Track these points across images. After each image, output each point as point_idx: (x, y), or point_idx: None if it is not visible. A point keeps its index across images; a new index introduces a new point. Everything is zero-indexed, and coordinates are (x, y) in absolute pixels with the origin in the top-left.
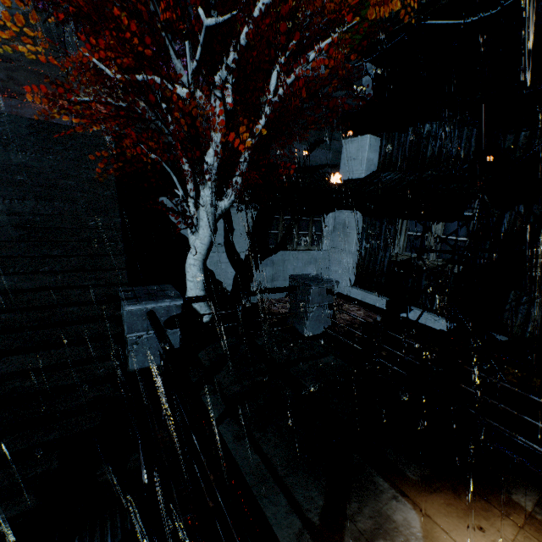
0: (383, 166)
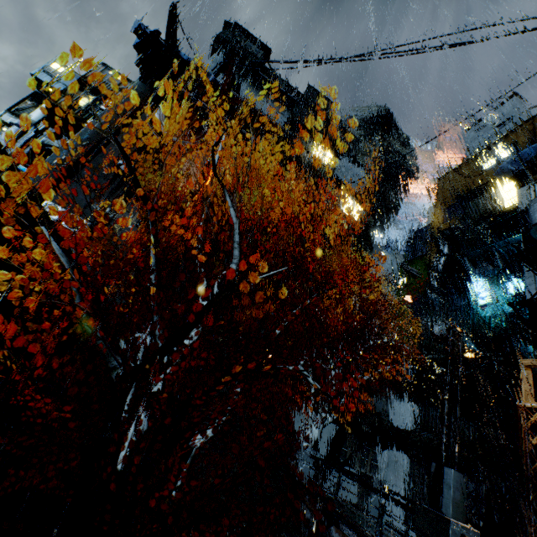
0: (423, 426)
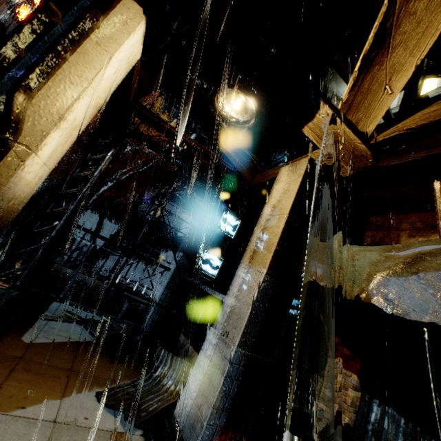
0: None
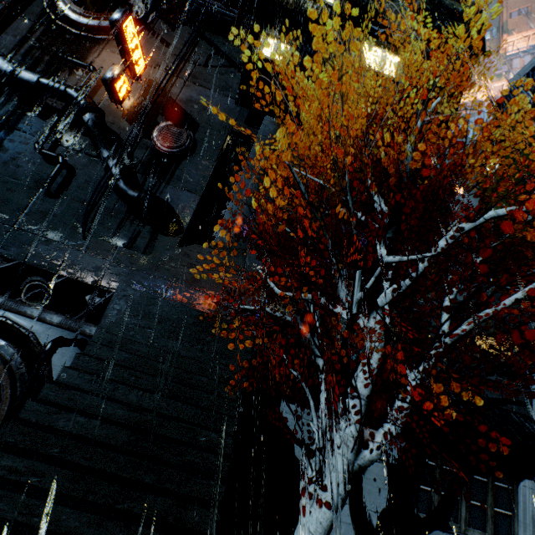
0: None
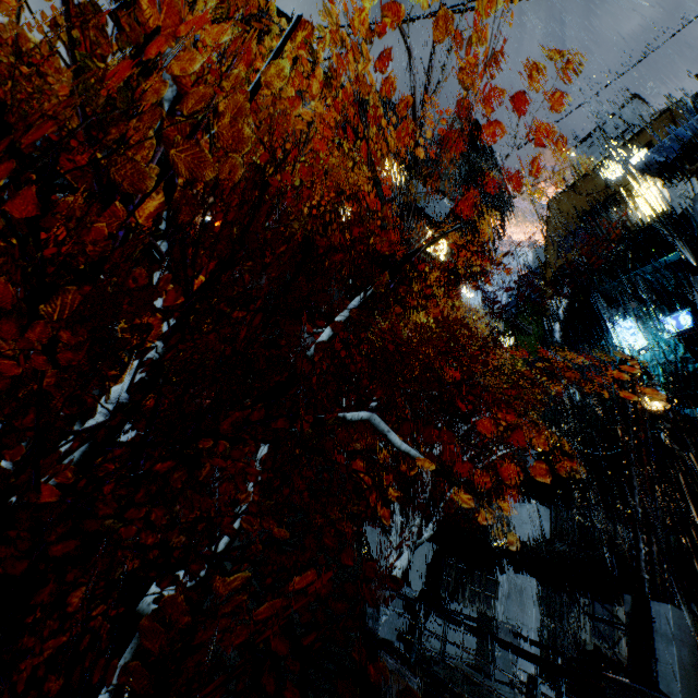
0: (555, 536)
